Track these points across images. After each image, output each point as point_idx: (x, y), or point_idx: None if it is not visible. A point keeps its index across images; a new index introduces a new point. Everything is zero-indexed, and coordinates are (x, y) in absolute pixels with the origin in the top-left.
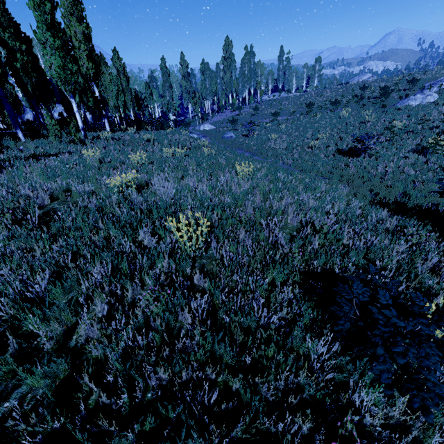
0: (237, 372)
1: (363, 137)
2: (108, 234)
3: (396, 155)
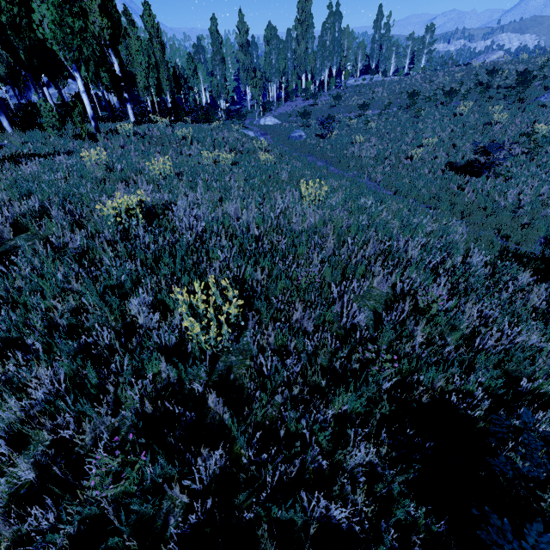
0: None
1: (490, 148)
2: (82, 303)
3: (536, 176)
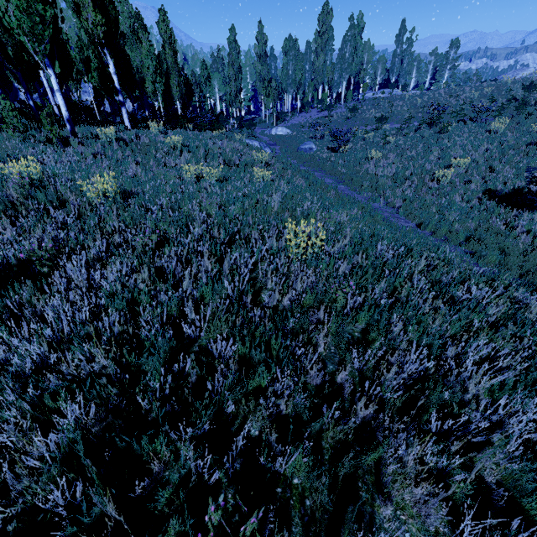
0: None
1: None
2: None
3: None
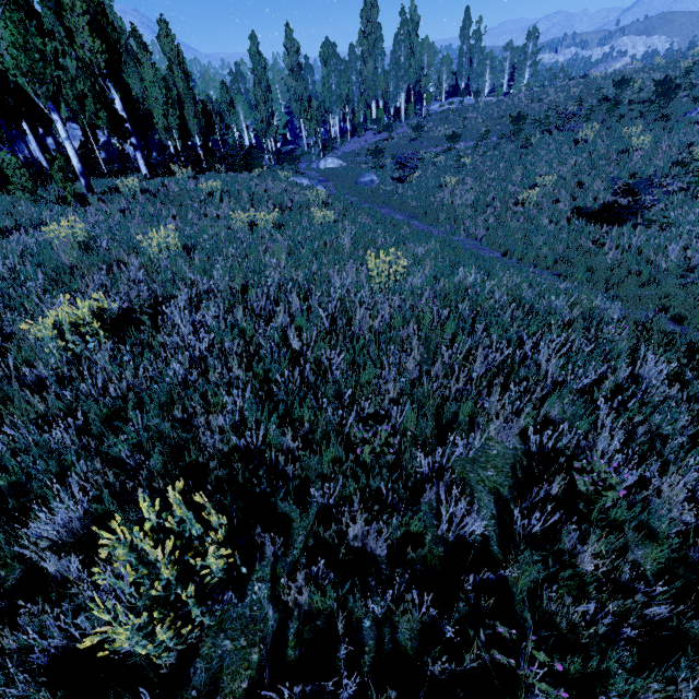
0: None
1: (637, 185)
2: None
3: None
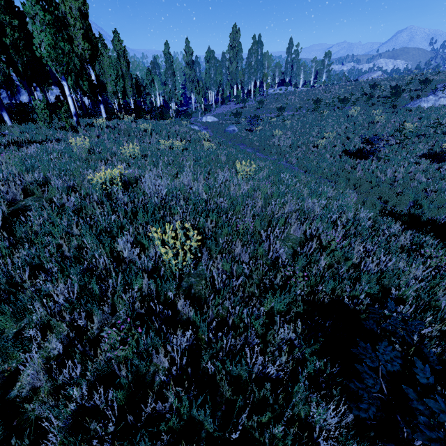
0: (221, 444)
1: (373, 139)
2: (82, 242)
3: (406, 159)
